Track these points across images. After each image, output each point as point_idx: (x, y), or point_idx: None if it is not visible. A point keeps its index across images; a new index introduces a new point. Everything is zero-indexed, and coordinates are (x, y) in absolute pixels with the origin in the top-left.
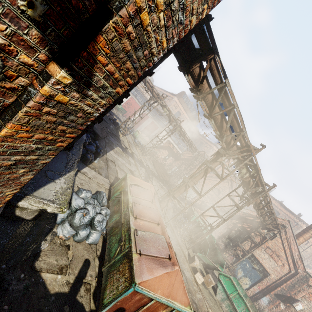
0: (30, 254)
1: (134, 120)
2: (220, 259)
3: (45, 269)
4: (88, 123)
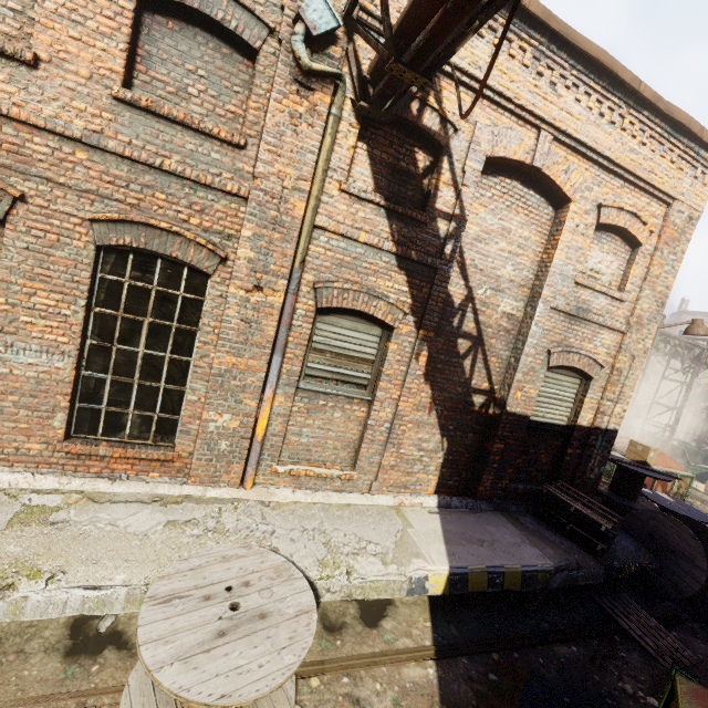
0: None
1: None
2: None
3: None
4: None
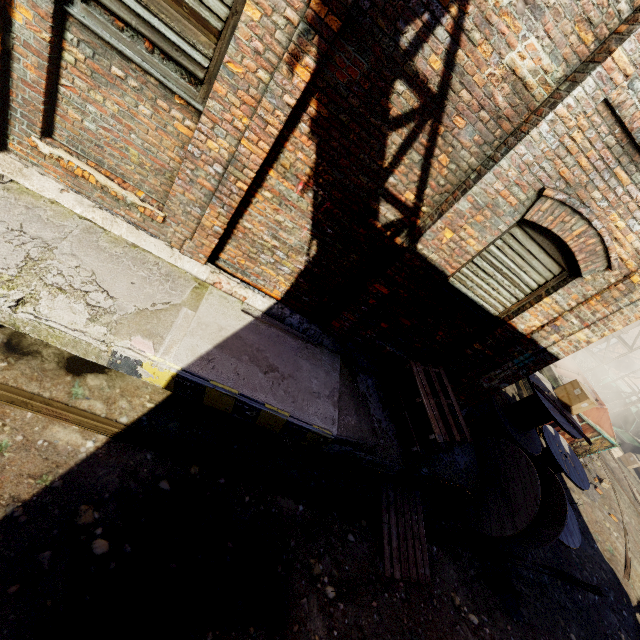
0: None
1: None
2: None
3: None
4: None
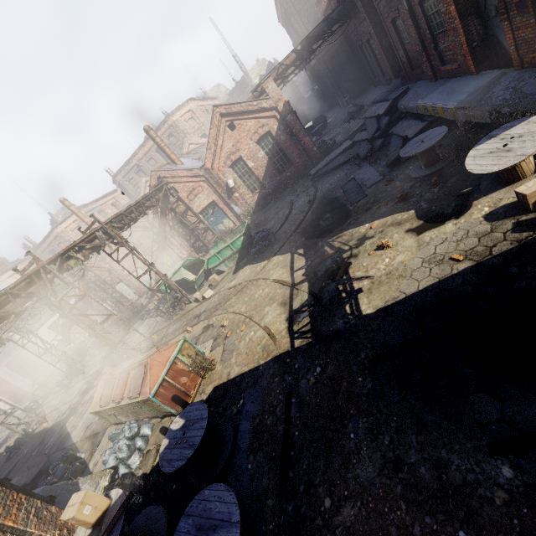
0: (142, 480)
1: (5, 412)
2: (199, 262)
3: (153, 463)
4: (4, 488)
